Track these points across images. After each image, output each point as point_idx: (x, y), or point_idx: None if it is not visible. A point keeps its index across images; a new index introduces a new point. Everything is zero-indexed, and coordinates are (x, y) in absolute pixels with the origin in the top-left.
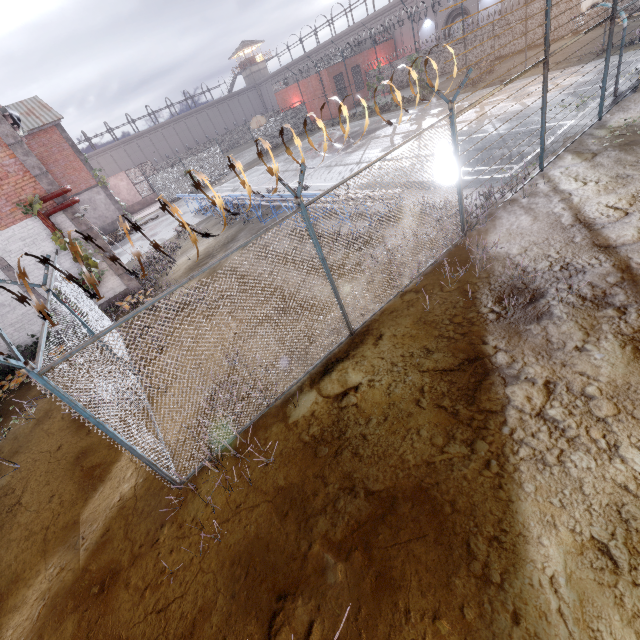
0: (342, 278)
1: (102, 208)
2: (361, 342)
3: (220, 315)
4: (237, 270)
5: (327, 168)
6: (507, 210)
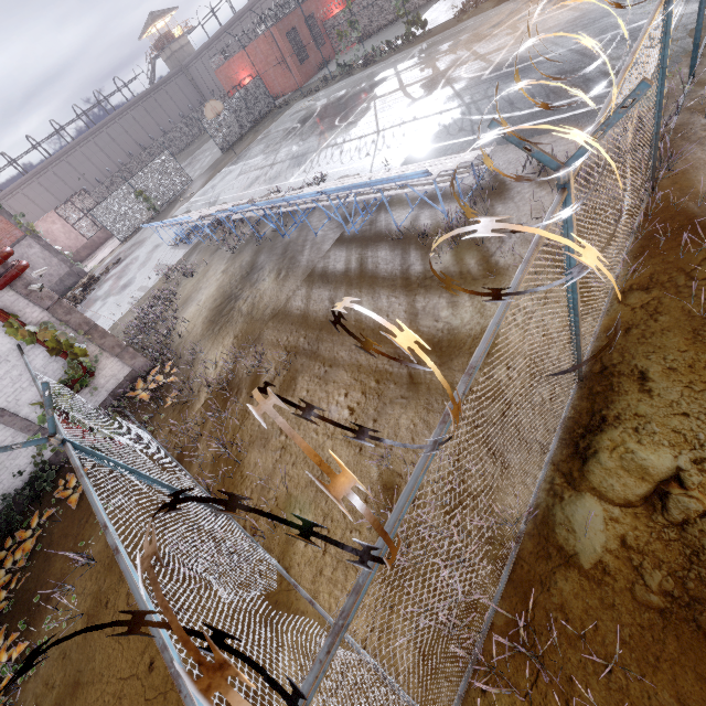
0: (581, 299)
1: (41, 265)
2: (612, 391)
3: (305, 384)
4: (288, 310)
5: (334, 147)
6: (690, 139)
